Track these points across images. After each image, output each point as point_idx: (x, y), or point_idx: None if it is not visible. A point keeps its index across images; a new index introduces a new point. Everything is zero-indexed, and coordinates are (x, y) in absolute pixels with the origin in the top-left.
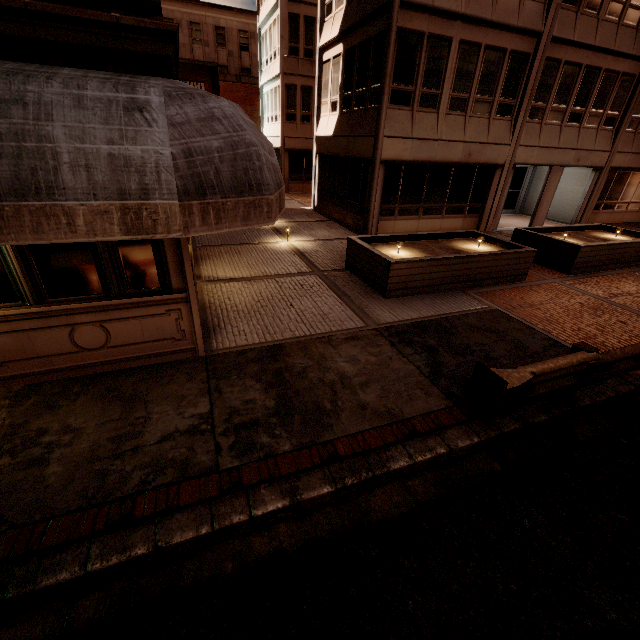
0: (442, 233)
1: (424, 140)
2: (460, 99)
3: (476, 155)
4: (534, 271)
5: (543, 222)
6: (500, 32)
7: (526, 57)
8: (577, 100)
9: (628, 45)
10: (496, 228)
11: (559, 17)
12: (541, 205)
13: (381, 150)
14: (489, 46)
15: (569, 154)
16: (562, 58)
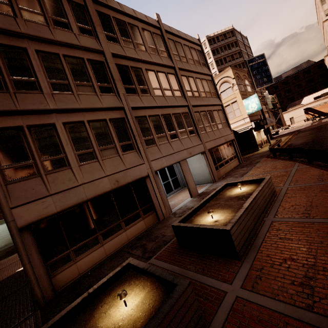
0: (83, 299)
1: (66, 190)
2: (87, 153)
3: (123, 179)
4: (208, 276)
5: (197, 190)
6: (94, 112)
7: (122, 119)
8: (168, 129)
9: (175, 102)
10: (171, 211)
11: (129, 99)
12: (189, 183)
13: (14, 220)
14: (91, 120)
15: (183, 153)
16: (145, 115)
